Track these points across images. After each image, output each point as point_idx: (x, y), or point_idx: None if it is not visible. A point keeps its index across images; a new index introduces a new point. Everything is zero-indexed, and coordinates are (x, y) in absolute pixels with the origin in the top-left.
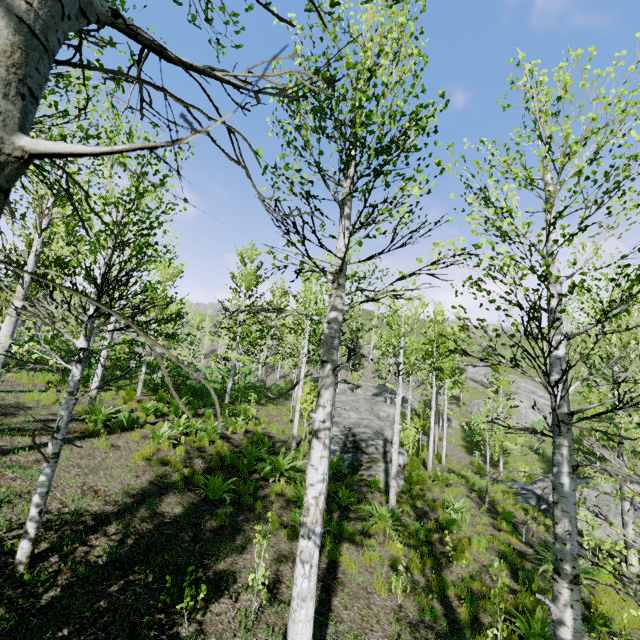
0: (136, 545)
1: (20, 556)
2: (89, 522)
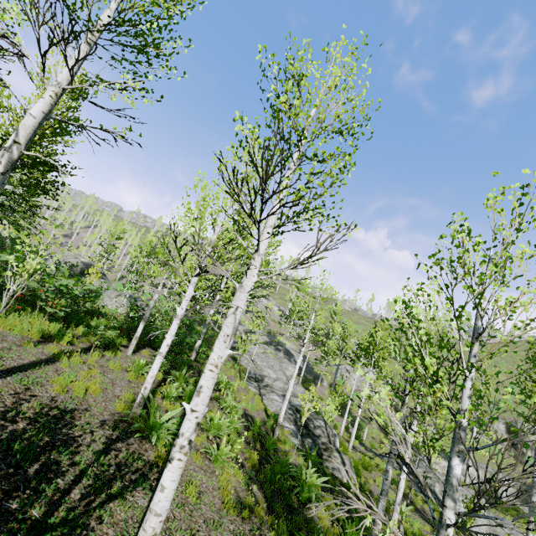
0: None
1: None
2: None
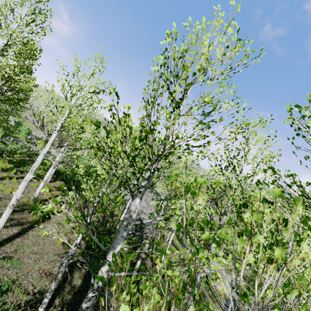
0: None
1: None
2: None
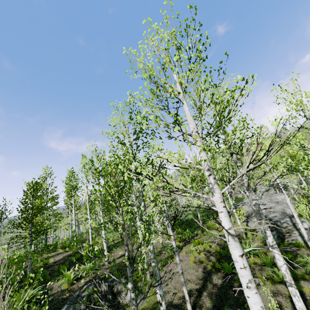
0: (216, 299)
1: (189, 309)
2: (196, 293)
